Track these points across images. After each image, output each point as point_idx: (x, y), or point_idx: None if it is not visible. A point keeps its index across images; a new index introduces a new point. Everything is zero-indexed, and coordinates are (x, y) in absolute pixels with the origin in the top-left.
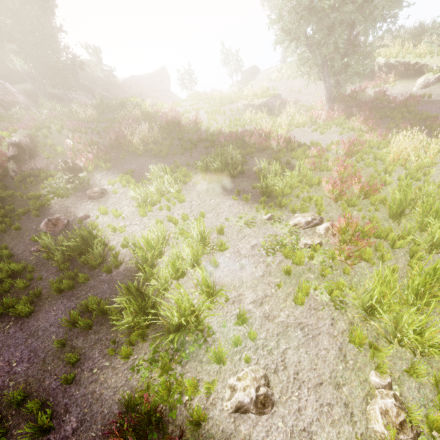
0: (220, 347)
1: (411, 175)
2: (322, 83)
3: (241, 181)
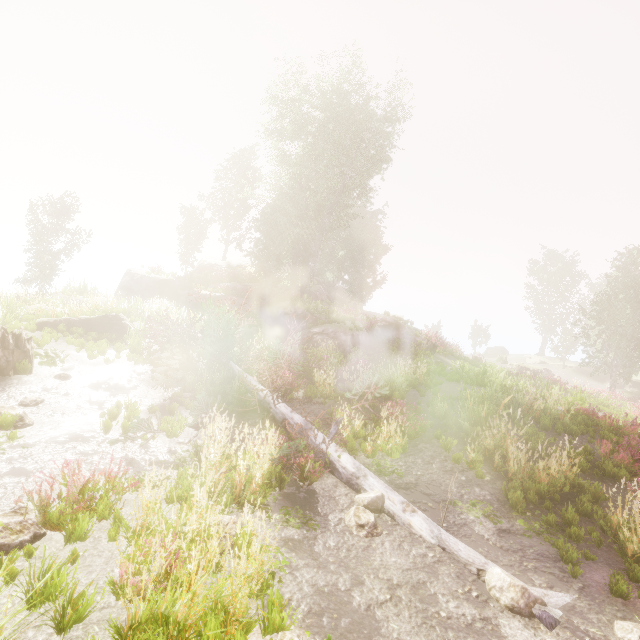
0: None
1: None
2: (589, 382)
3: None
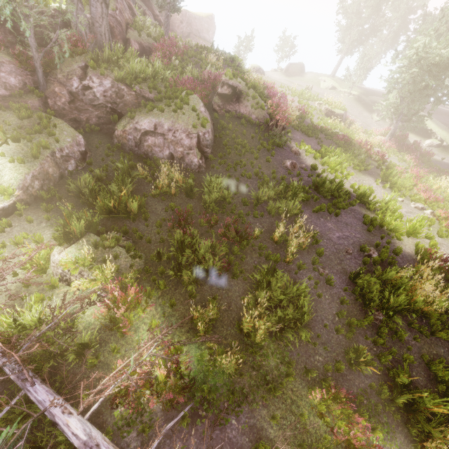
0: (425, 244)
1: (447, 199)
2: (363, 111)
3: (370, 174)
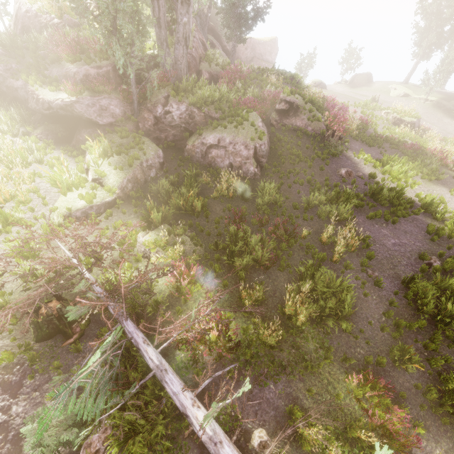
0: None
1: None
2: (443, 118)
3: (443, 184)
